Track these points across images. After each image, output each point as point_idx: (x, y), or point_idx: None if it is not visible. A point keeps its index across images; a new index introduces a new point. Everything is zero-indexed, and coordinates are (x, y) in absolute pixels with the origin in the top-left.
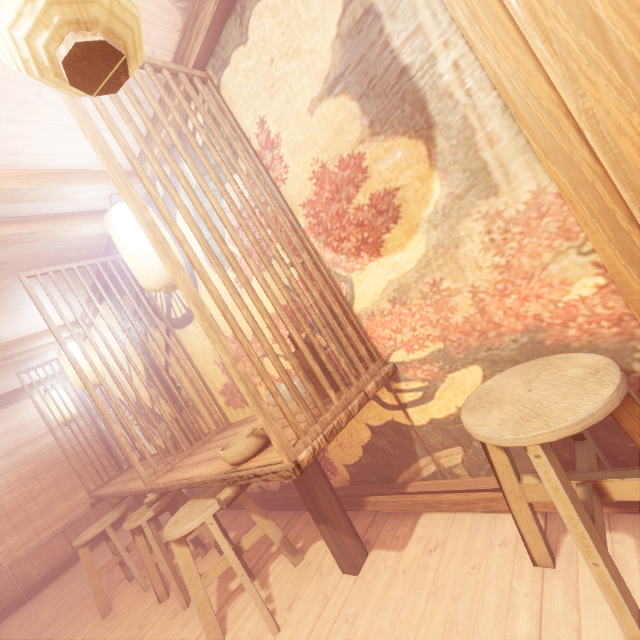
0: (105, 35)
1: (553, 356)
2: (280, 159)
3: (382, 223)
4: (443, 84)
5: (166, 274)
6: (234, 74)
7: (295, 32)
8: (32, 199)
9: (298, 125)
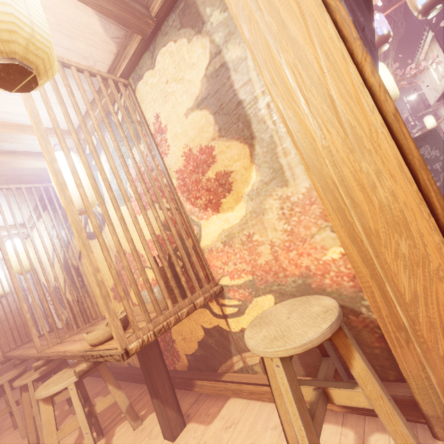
0: (21, 60)
1: (312, 296)
2: (165, 141)
3: (221, 191)
4: (261, 115)
5: (81, 202)
6: (145, 85)
7: (182, 68)
8: None
9: (178, 122)
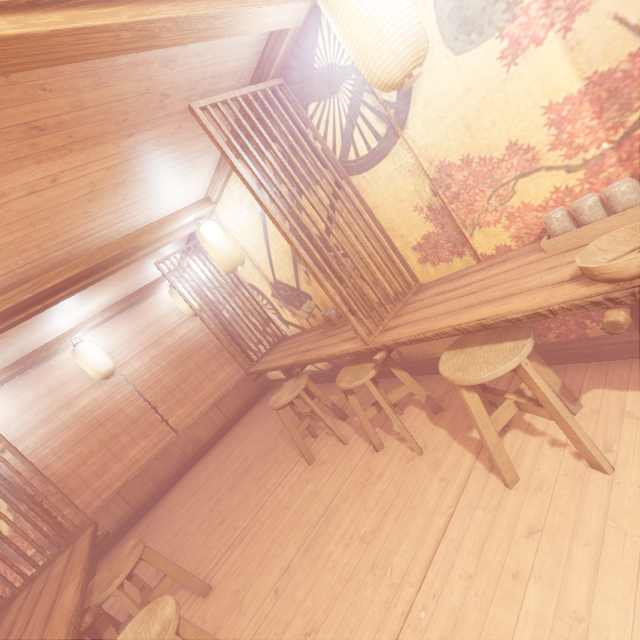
0: None
1: None
2: None
3: None
4: None
5: (417, 50)
6: None
7: None
8: None
9: None
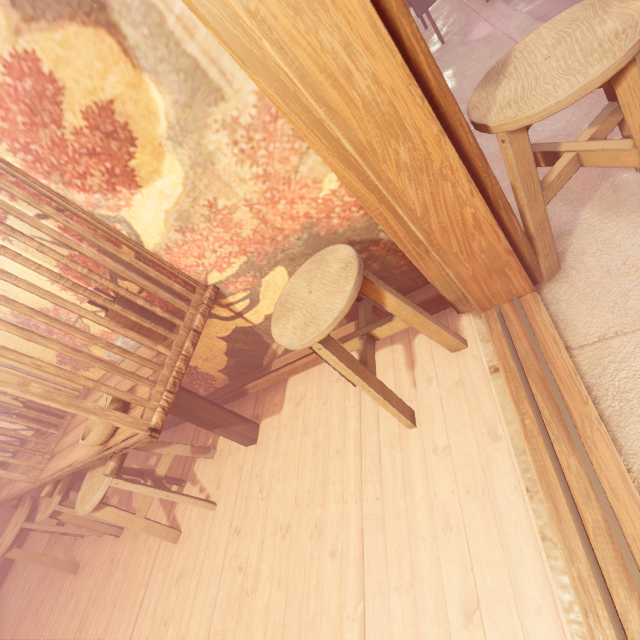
0: None
1: (325, 250)
2: None
3: (119, 148)
4: None
5: None
6: None
7: None
8: None
9: None
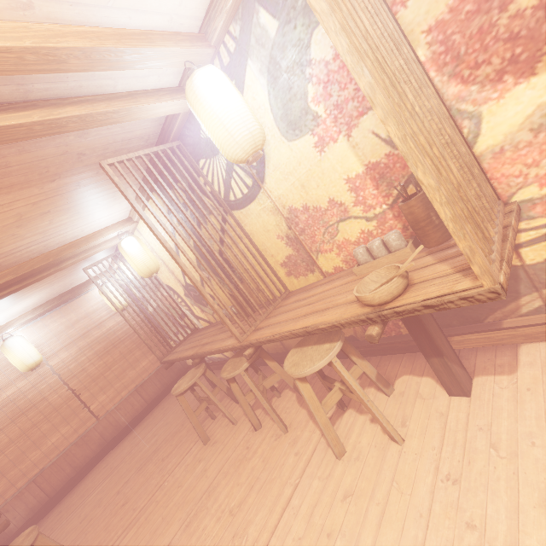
0: None
1: None
2: None
3: None
4: None
5: (254, 141)
6: None
7: None
8: (124, 65)
9: None
